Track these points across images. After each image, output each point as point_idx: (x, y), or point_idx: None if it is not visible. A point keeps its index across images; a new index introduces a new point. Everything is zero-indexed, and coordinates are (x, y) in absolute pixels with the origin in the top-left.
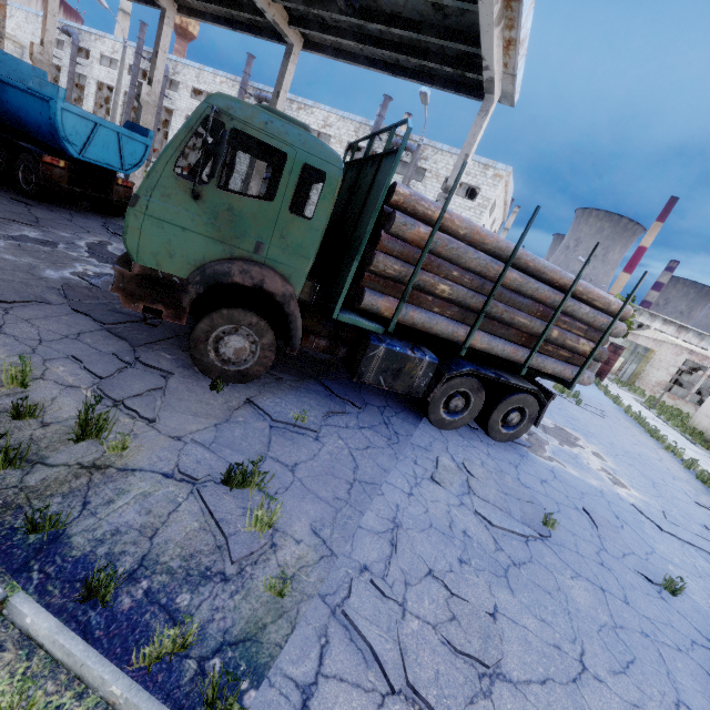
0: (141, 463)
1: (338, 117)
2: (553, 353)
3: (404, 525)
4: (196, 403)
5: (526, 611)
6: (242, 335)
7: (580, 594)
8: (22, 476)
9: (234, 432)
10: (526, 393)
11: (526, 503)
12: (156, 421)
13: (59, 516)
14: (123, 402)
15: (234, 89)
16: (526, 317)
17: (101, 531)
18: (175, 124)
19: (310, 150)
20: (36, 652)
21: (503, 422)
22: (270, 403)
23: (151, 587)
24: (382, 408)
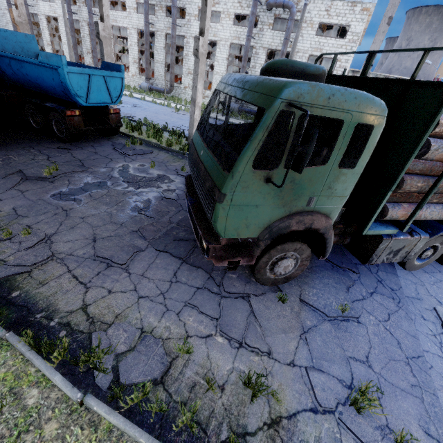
0: (293, 404)
1: None
2: None
3: None
4: (277, 319)
5: None
6: (288, 256)
7: None
8: None
9: (316, 341)
10: None
11: None
12: (270, 350)
13: None
14: (246, 343)
15: None
16: None
17: None
18: None
19: (363, 109)
20: None
21: None
22: (313, 297)
23: None
24: (367, 265)
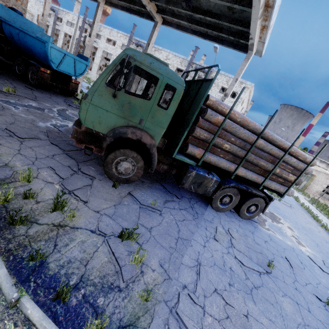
0: (81, 224)
1: (173, 55)
2: (275, 179)
3: (202, 263)
4: (106, 193)
5: (262, 314)
6: (128, 161)
7: (287, 305)
8: (27, 229)
9: (123, 209)
10: (259, 197)
11: (258, 253)
12: (88, 202)
13: (44, 253)
14: (73, 192)
15: (126, 39)
16: (264, 162)
17: (62, 261)
18: (98, 54)
19: (170, 77)
20: (31, 328)
21: (246, 210)
22: (139, 195)
23: (85, 293)
24: (189, 199)
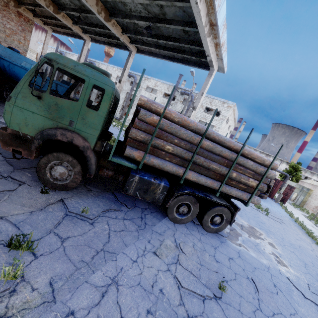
0: None
1: (161, 82)
2: (235, 185)
3: (119, 282)
4: (28, 199)
5: None
6: (64, 166)
7: None
8: None
9: (39, 216)
10: (223, 206)
11: (213, 272)
12: None
13: None
14: None
15: (120, 72)
16: (217, 165)
17: None
18: None
19: (97, 78)
20: None
21: (212, 221)
22: (73, 202)
23: None
24: (143, 209)
